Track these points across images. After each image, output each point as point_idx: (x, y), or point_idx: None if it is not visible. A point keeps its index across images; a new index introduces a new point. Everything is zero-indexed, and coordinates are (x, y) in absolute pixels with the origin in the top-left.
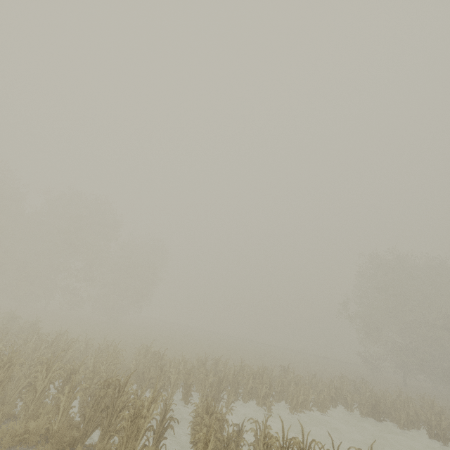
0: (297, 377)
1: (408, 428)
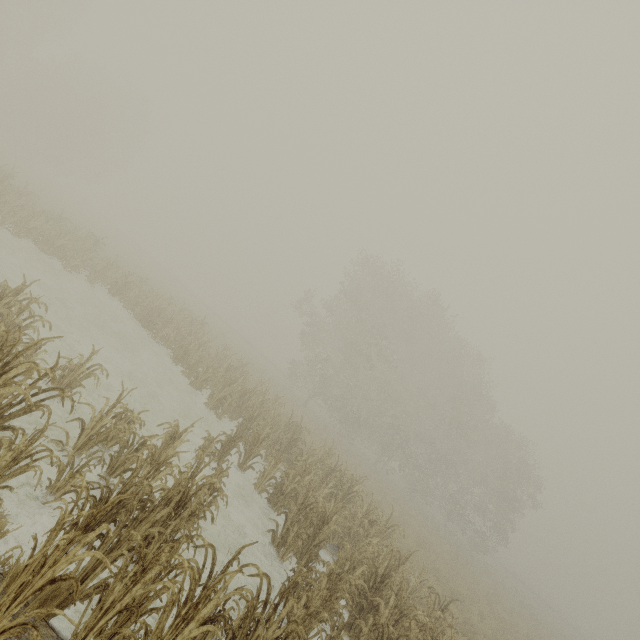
0: (82, 237)
1: (167, 348)
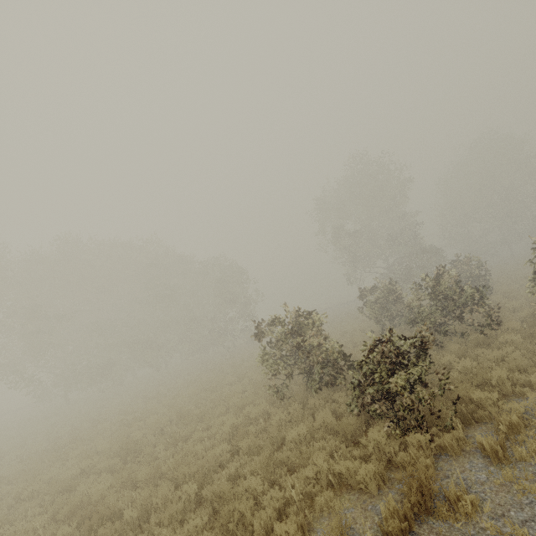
0: None
1: None
